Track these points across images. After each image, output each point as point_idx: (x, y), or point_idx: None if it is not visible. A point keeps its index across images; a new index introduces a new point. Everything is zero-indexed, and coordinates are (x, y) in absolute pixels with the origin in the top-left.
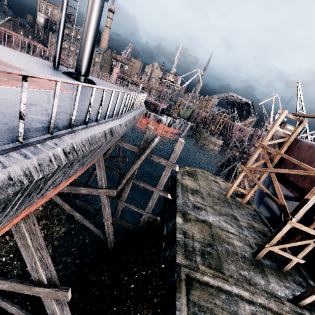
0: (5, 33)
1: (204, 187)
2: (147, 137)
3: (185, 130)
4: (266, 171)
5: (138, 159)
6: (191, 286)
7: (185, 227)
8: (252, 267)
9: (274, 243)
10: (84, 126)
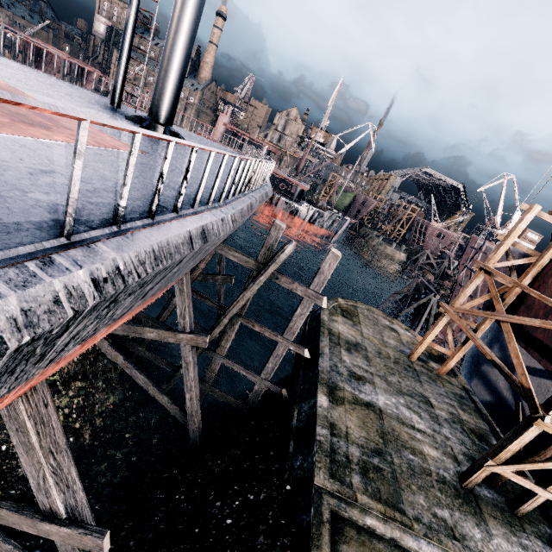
0: (39, 48)
1: (371, 339)
2: (272, 242)
3: (339, 231)
4: (493, 318)
5: (252, 281)
6: (340, 536)
7: (334, 414)
8: (457, 502)
9: (503, 460)
10: (147, 220)
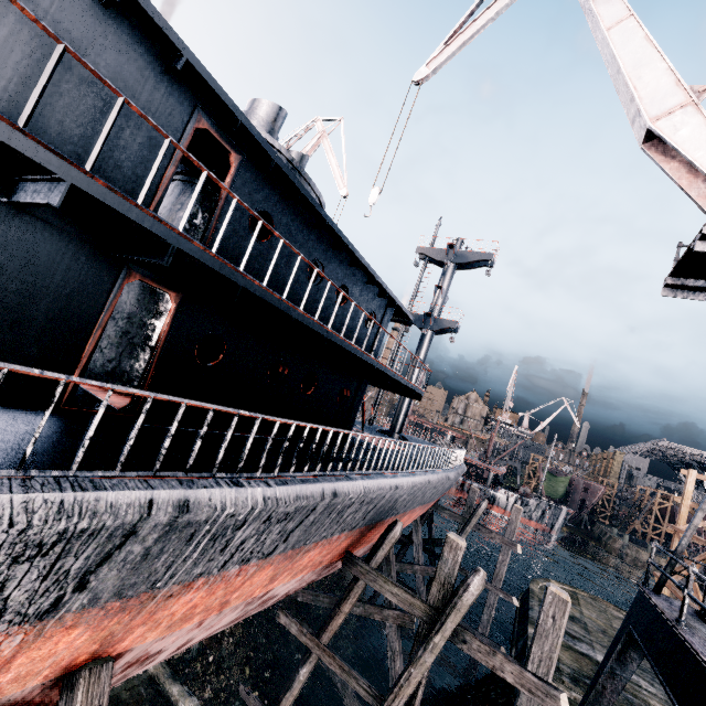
0: None
1: (593, 619)
2: (471, 501)
3: (556, 524)
4: (682, 568)
5: (461, 531)
6: None
7: None
8: None
9: None
10: (437, 469)
